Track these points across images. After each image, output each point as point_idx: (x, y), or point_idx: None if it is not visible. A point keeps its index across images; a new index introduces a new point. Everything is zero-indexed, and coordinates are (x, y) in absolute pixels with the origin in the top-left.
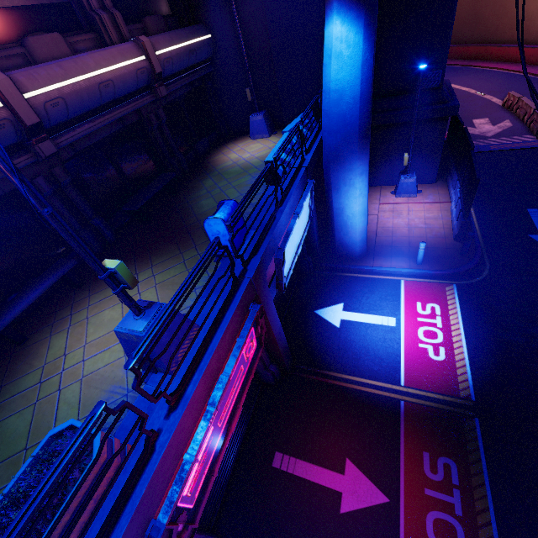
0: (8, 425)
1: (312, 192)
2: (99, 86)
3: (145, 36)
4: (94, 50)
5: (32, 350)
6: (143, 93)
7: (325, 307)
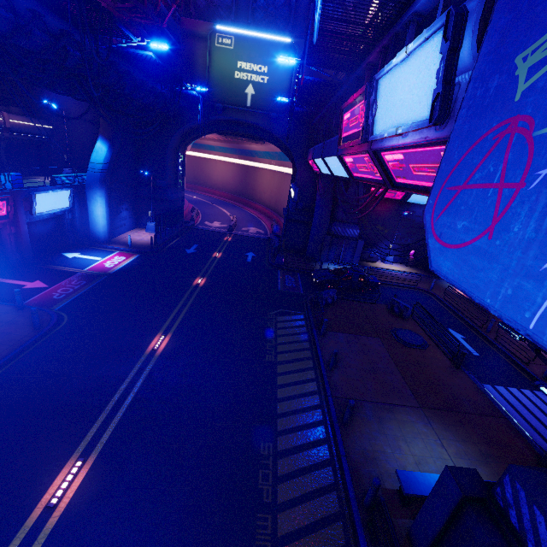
0: None
1: (71, 193)
2: None
3: (6, 113)
4: None
5: None
6: None
7: (70, 253)
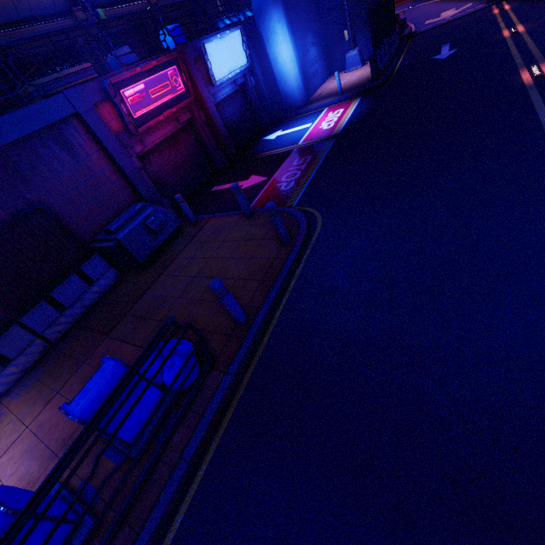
0: None
1: (242, 35)
2: None
3: None
4: None
5: None
6: (141, 2)
7: (270, 135)
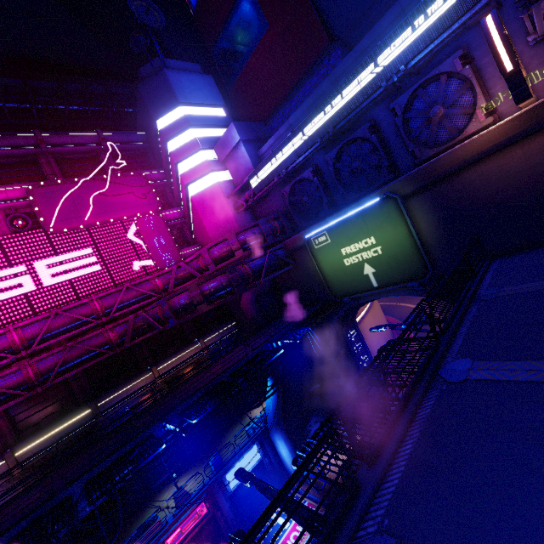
0: (149, 516)
1: (257, 446)
2: None
3: None
4: None
5: (161, 495)
6: None
7: None
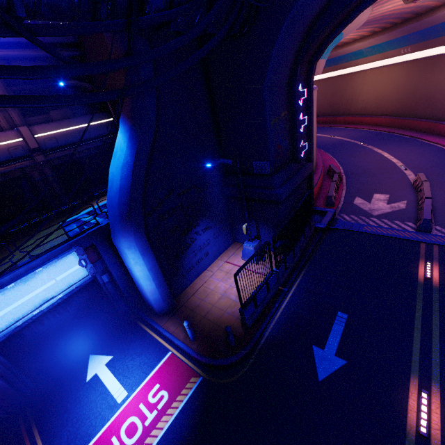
0: None
1: (78, 255)
2: None
3: (26, 126)
4: None
5: None
6: (23, 160)
7: (100, 354)
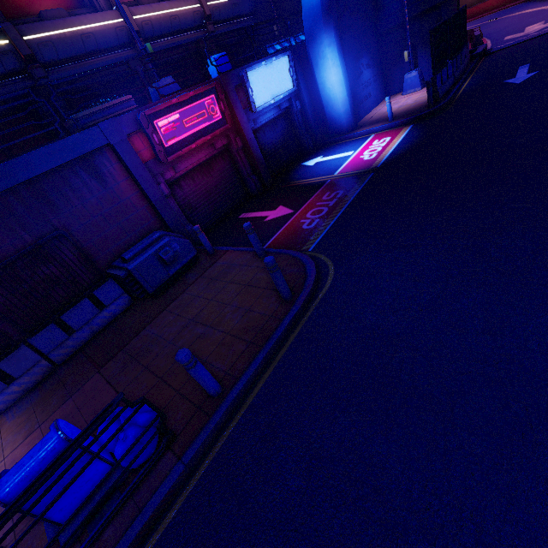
0: None
1: (289, 61)
2: (170, 18)
3: None
4: (170, 1)
5: None
6: (199, 30)
7: (310, 160)
